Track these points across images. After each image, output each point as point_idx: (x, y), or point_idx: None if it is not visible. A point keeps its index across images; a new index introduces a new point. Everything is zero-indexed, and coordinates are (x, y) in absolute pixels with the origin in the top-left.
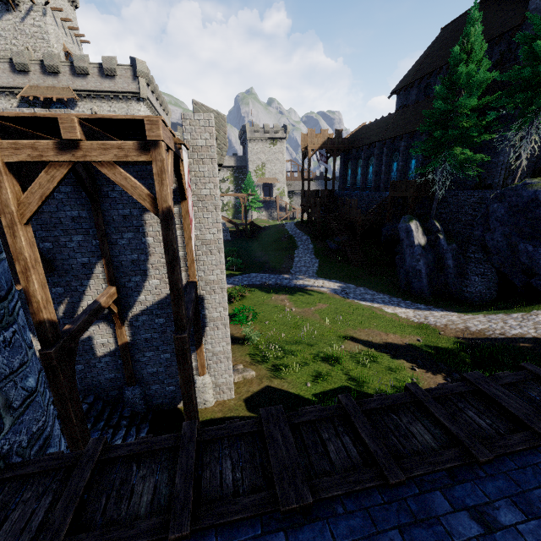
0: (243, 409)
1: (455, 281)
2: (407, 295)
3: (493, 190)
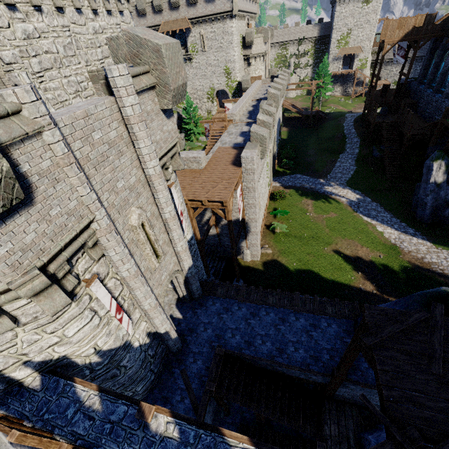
0: (261, 266)
1: None
2: (408, 218)
3: None
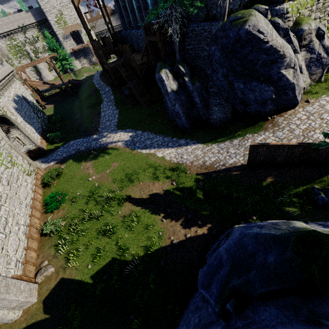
0: (41, 312)
1: (203, 112)
2: (175, 131)
3: (217, 22)
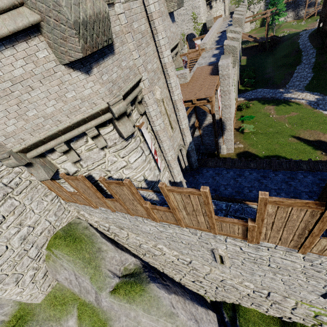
0: (235, 157)
1: None
2: None
3: None
